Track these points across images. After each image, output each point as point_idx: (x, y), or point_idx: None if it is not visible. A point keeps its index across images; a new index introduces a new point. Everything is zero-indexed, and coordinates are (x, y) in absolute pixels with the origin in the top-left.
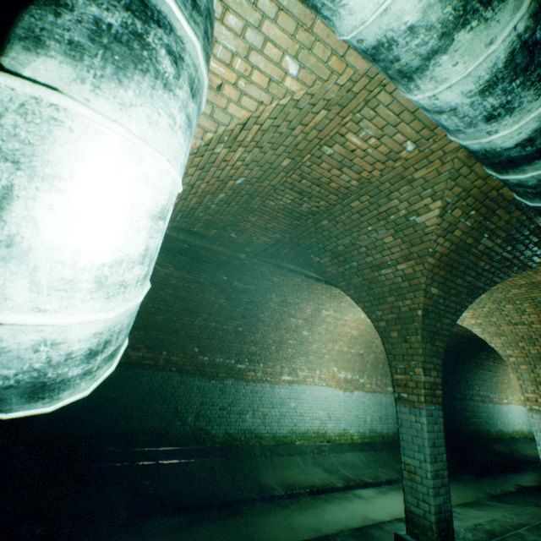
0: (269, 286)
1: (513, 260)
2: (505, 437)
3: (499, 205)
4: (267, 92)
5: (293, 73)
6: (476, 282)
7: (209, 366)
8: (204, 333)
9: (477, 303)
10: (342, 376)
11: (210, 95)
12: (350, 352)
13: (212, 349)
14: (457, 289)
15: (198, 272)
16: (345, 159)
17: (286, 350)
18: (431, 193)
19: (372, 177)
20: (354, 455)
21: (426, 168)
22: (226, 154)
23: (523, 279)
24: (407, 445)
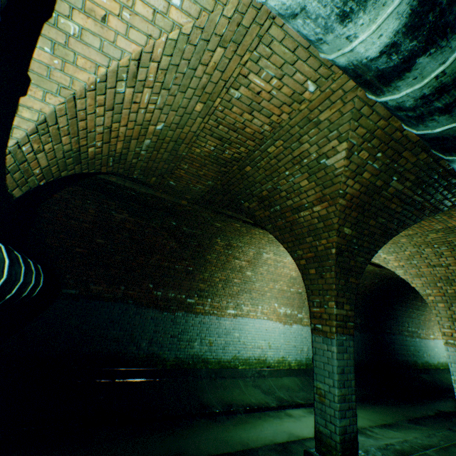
0: (214, 231)
1: (424, 203)
2: (430, 368)
3: (405, 147)
4: (154, 24)
5: (177, 4)
6: (389, 224)
7: (162, 300)
8: (158, 271)
9: (399, 247)
10: (282, 311)
11: (96, 27)
12: (290, 291)
13: (165, 285)
14: (371, 230)
15: (149, 218)
16: (253, 102)
17: (231, 288)
18: (337, 134)
19: (282, 121)
20: (291, 379)
21: (330, 109)
22: (133, 94)
23: (439, 224)
24: (319, 371)
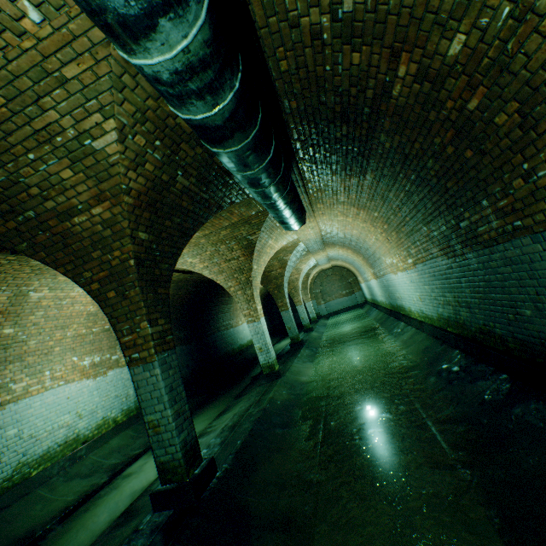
0: None
1: (211, 201)
2: (244, 348)
3: (182, 139)
4: None
5: None
6: (186, 224)
7: None
8: None
9: (202, 249)
10: (88, 363)
11: None
12: (93, 333)
13: None
14: (169, 232)
15: None
16: None
17: None
18: (99, 106)
19: None
20: (122, 436)
21: (78, 64)
22: None
23: (227, 221)
24: (148, 403)
